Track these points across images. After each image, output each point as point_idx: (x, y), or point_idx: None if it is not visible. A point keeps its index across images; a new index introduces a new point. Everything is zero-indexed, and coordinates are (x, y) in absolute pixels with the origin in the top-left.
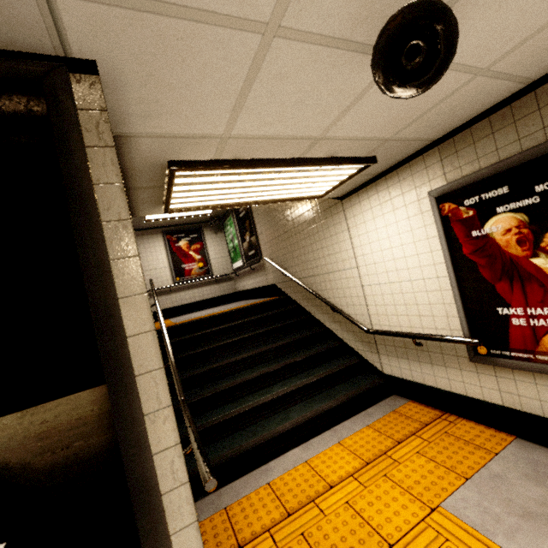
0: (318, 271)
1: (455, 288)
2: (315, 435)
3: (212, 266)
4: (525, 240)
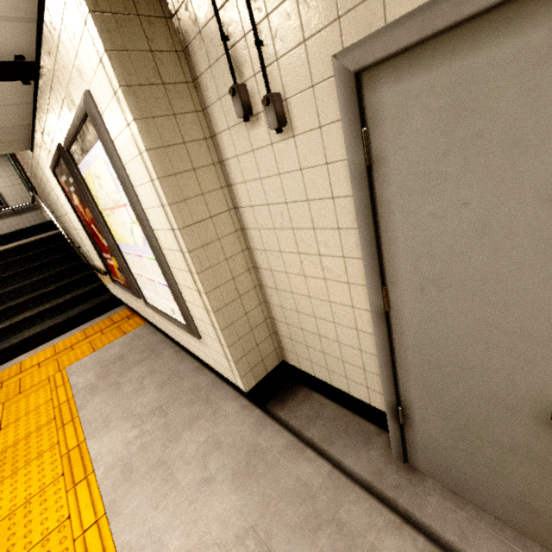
0: (59, 212)
1: (88, 239)
2: (45, 343)
3: (4, 196)
4: (85, 213)
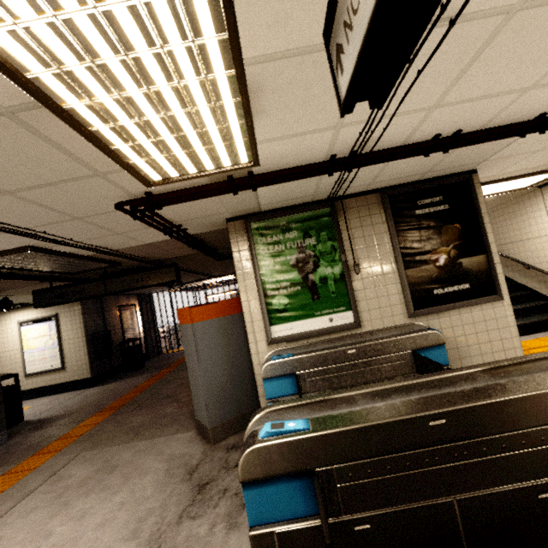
0: (511, 240)
1: None
2: None
3: None
4: None
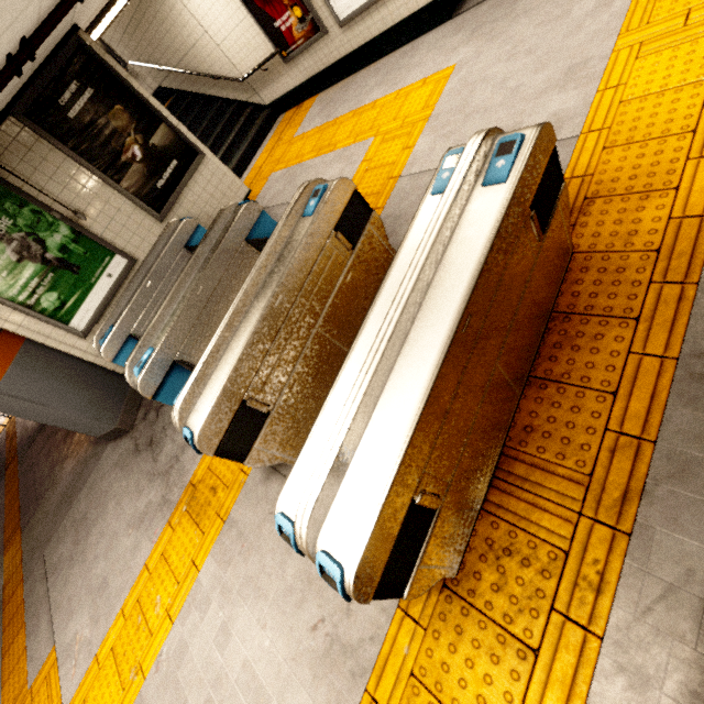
0: (183, 50)
1: (255, 21)
2: (251, 162)
3: None
4: None
